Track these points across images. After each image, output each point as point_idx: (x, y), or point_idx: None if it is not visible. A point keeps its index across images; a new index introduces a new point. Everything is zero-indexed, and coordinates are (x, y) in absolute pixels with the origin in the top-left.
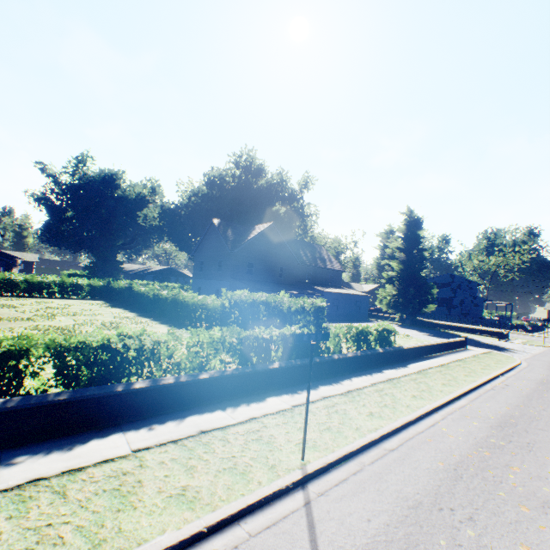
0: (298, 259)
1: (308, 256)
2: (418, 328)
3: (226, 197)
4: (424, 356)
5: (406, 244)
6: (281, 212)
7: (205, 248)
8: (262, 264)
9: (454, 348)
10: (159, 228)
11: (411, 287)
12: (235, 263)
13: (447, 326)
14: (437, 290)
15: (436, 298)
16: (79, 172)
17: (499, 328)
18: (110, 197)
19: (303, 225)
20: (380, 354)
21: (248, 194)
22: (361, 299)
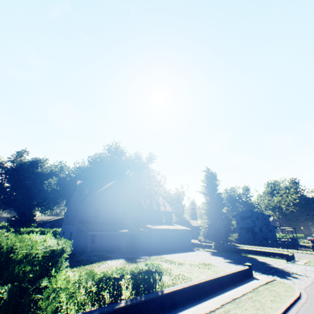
0: (137, 205)
1: (147, 202)
2: (225, 254)
3: (100, 168)
4: (198, 296)
5: (208, 190)
6: (130, 175)
7: (72, 201)
8: (107, 210)
9: (238, 279)
10: (56, 190)
11: (217, 220)
12: (84, 210)
13: (248, 250)
14: (242, 221)
15: (243, 227)
16: (16, 159)
17: (286, 250)
18: (32, 173)
19: (148, 183)
20: (121, 310)
21: (114, 166)
22: (184, 232)
